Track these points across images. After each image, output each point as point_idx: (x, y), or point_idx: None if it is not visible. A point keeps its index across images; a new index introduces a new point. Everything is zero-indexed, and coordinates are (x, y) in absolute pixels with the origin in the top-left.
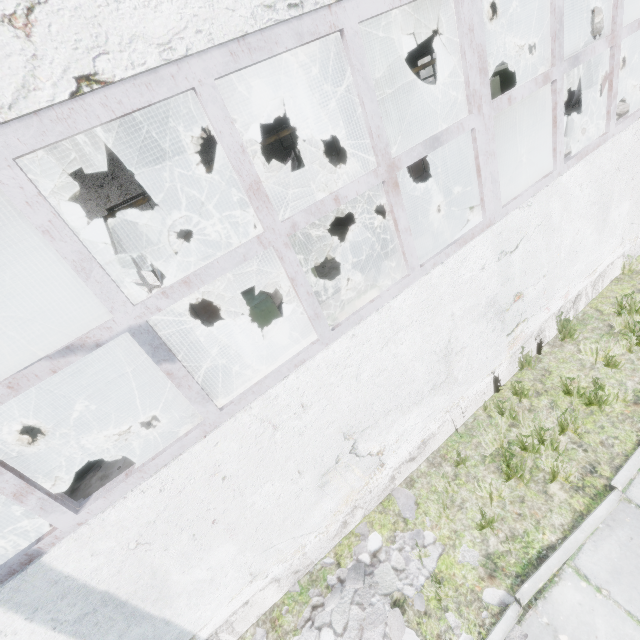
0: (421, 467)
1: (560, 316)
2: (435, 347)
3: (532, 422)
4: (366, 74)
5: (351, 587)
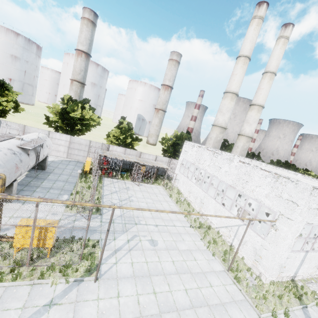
0: (316, 277)
1: None
2: None
3: None
4: None
5: (314, 283)
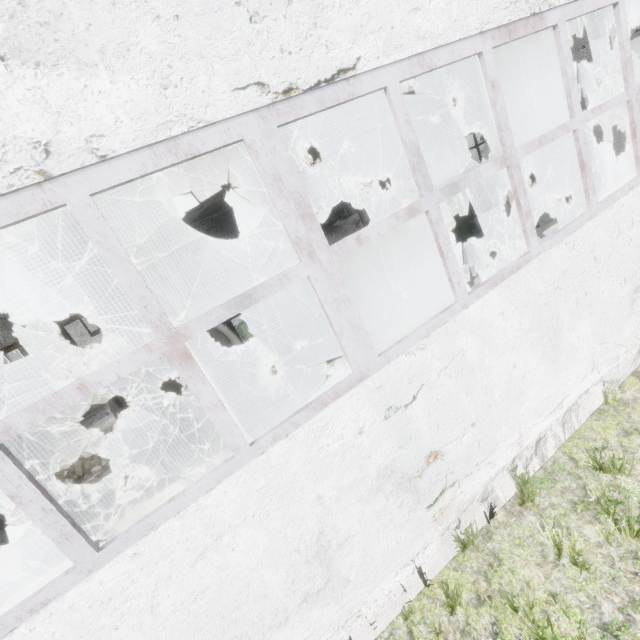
0: None
1: (515, 470)
2: (297, 544)
3: None
4: (113, 244)
5: None
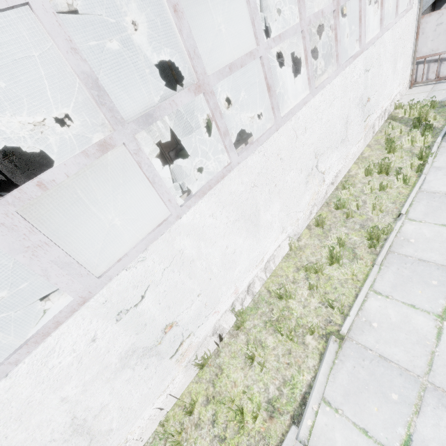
0: None
1: (234, 309)
2: (50, 437)
3: (194, 444)
4: None
5: None
